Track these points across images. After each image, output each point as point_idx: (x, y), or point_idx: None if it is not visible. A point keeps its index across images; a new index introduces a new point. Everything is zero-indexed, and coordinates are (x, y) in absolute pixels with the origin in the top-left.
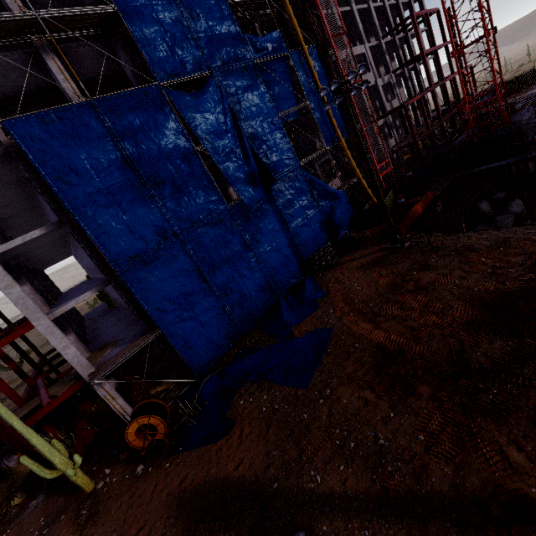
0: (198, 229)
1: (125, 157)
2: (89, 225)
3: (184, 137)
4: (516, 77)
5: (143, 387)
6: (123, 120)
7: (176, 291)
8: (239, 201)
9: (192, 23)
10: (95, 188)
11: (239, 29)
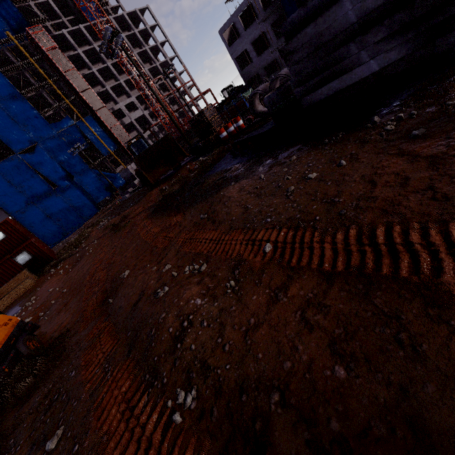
0: (42, 199)
1: (8, 181)
2: (0, 203)
3: (30, 169)
4: None
5: None
6: (5, 169)
7: (36, 220)
8: (59, 187)
9: (25, 128)
10: (0, 192)
11: (47, 123)
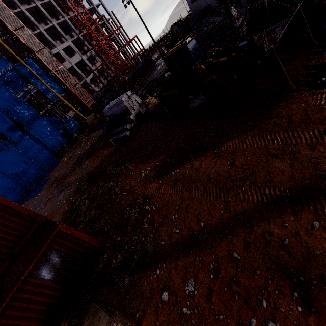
0: None
1: None
2: None
3: None
4: (164, 35)
5: None
6: None
7: None
8: (10, 138)
9: None
10: None
11: None
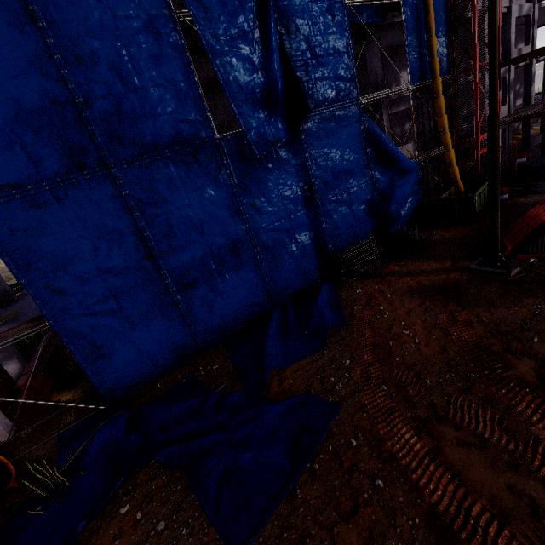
0: (153, 164)
1: None
2: None
3: None
4: None
5: (39, 390)
6: None
7: (90, 262)
8: (240, 134)
9: None
10: None
11: None
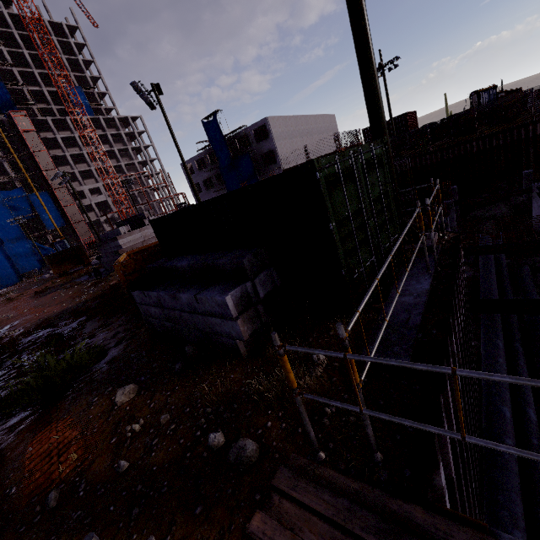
0: None
1: None
2: None
3: None
4: None
5: None
6: None
7: None
8: None
9: None
10: None
11: None
